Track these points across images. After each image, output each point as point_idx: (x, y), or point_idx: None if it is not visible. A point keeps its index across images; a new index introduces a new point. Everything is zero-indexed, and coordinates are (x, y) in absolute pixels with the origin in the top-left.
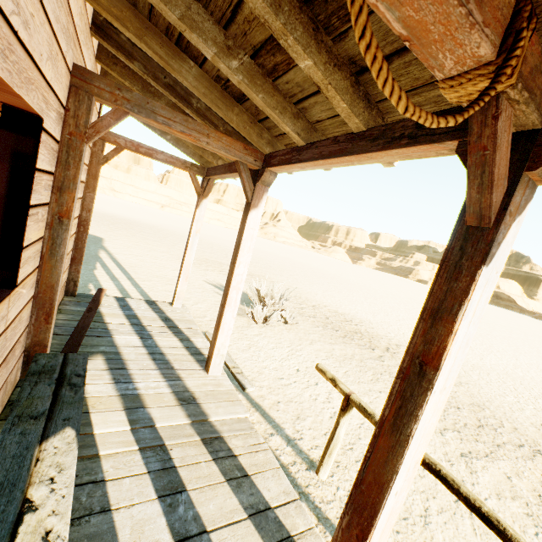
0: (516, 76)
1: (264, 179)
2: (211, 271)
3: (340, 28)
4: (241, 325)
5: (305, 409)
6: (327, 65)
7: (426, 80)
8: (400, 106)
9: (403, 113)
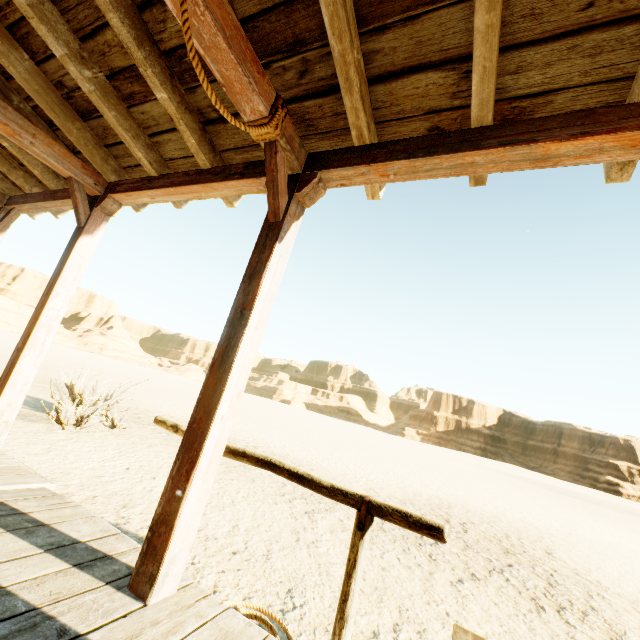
0: (280, 130)
1: (106, 206)
2: None
3: (191, 84)
4: (35, 430)
5: (135, 499)
6: (180, 105)
7: (251, 143)
8: (213, 99)
9: (215, 104)
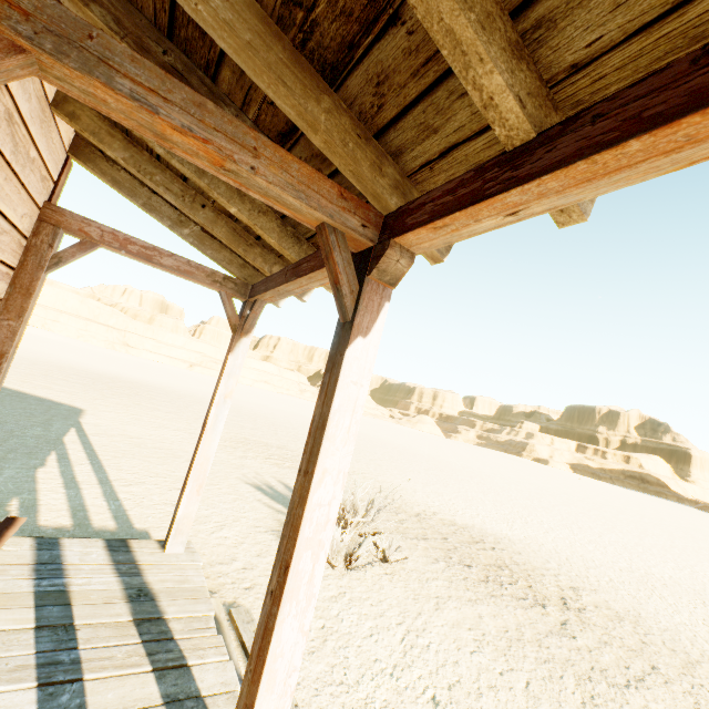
0: None
1: (385, 267)
2: (251, 459)
3: None
4: None
5: None
6: None
7: None
8: None
9: None
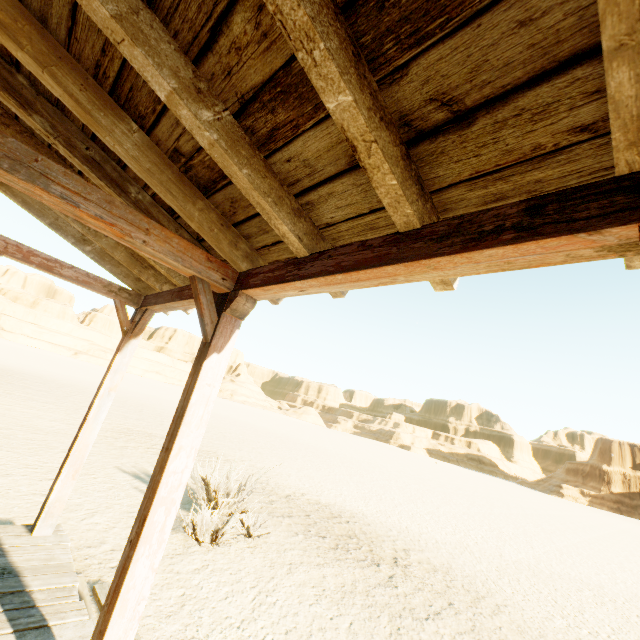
0: None
1: (236, 307)
2: (132, 449)
3: (397, 59)
4: (172, 552)
5: None
6: (371, 113)
7: (523, 155)
8: None
9: None
